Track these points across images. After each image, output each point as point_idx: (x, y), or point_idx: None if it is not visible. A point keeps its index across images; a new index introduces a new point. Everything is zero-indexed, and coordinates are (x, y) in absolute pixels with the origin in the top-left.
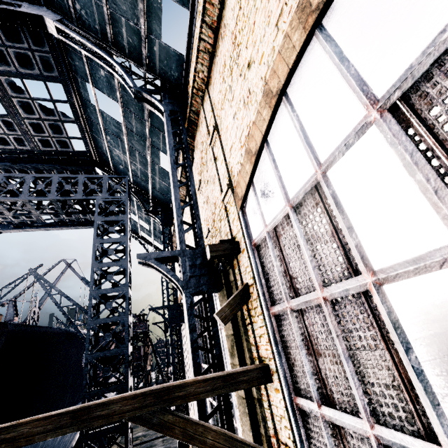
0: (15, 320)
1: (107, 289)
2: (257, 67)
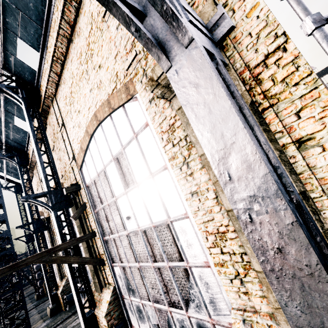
0: None
1: None
2: (83, 117)
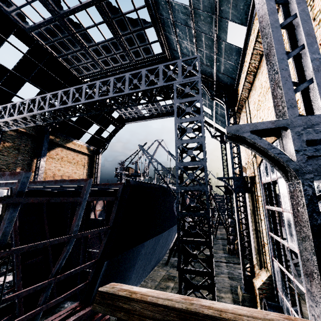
0: (138, 172)
1: (188, 162)
2: None
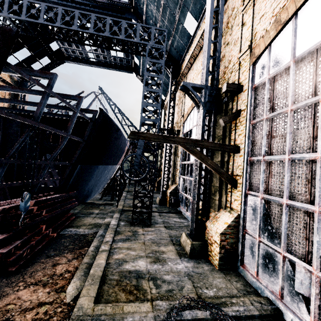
0: None
1: (150, 104)
2: None
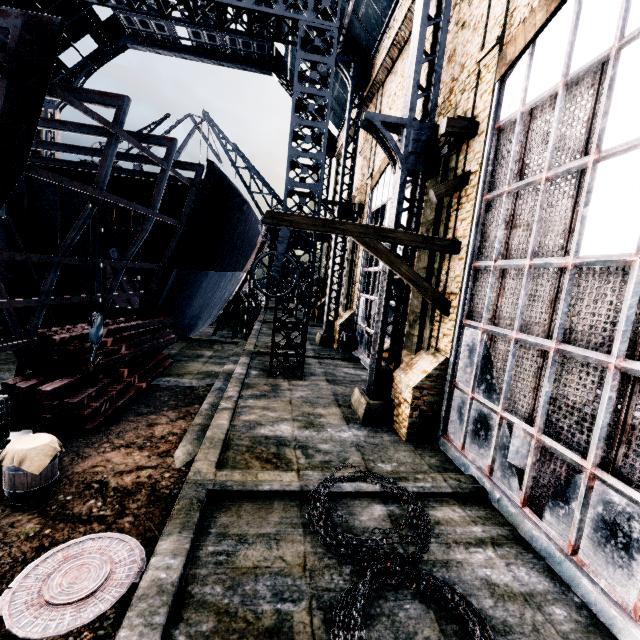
0: None
1: (305, 152)
2: None
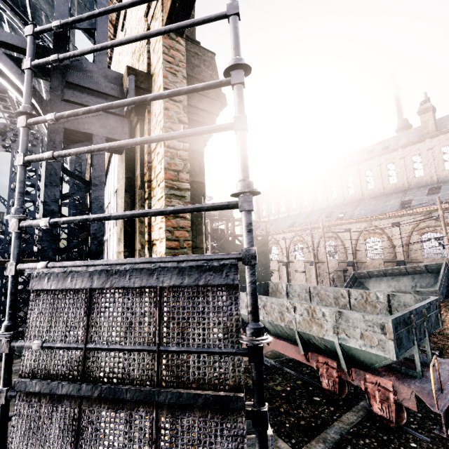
0: None
1: None
2: None
